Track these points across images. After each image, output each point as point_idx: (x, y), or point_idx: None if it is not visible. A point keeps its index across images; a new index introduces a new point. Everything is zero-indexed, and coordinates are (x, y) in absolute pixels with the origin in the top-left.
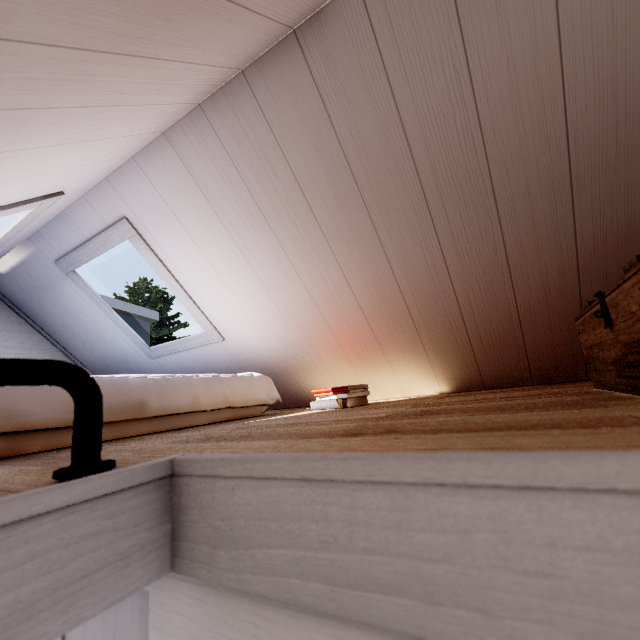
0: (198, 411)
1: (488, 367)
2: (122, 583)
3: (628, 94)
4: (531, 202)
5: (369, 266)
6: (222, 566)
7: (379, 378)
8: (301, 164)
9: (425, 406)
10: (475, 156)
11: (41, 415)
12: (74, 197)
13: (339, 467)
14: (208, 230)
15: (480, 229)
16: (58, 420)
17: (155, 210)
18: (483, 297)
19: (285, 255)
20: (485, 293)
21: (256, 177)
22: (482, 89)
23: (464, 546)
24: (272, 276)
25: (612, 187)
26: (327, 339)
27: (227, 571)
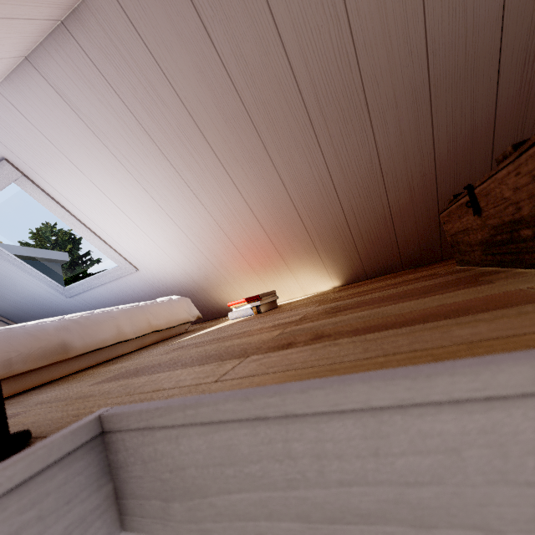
0: (124, 341)
1: (369, 261)
2: None
3: (475, 4)
4: (398, 113)
5: (264, 185)
6: (179, 518)
7: (283, 283)
8: (186, 87)
9: (330, 302)
10: (350, 71)
11: None
12: None
13: (298, 400)
14: (101, 165)
15: (357, 142)
16: None
17: (37, 148)
18: (363, 203)
19: (184, 183)
20: (364, 199)
21: (141, 104)
22: (353, 0)
23: (454, 465)
24: (175, 205)
25: (462, 95)
26: (234, 256)
27: (185, 523)
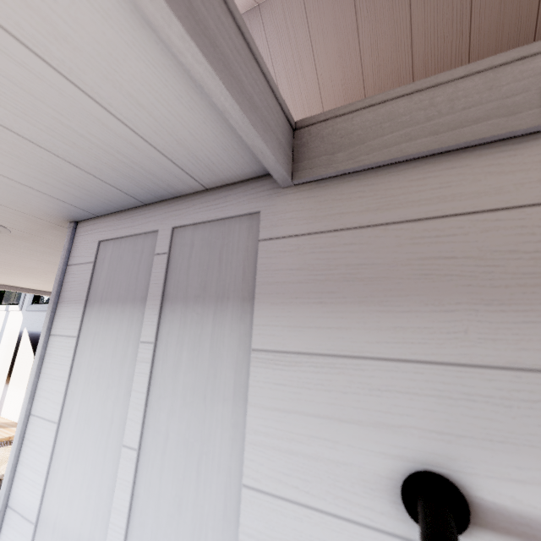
0: None
1: None
2: (278, 154)
3: None
4: None
5: None
6: (340, 161)
7: None
8: (325, 66)
9: None
10: None
11: None
12: None
13: (446, 75)
14: None
15: None
16: None
17: None
18: None
19: None
20: None
21: (286, 74)
22: (477, 21)
23: (538, 81)
24: None
25: None
26: None
27: (344, 161)
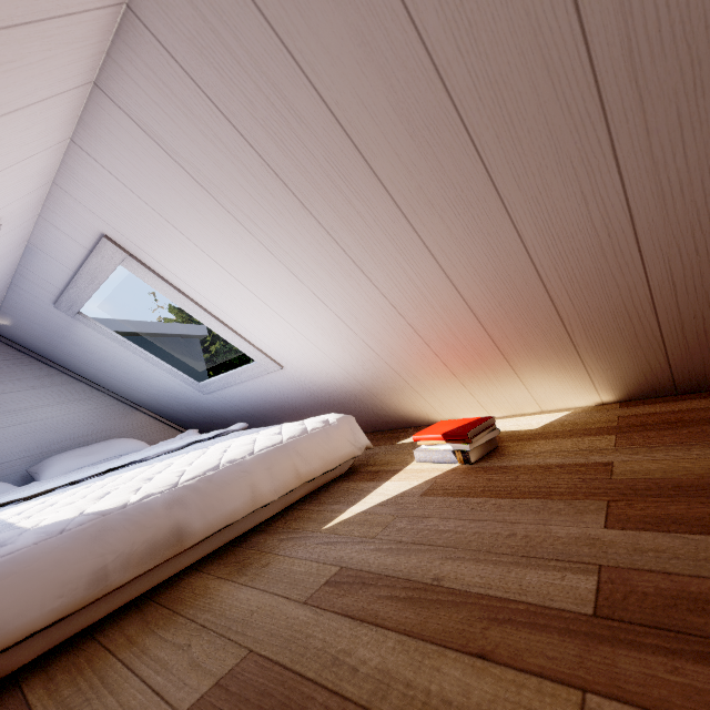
0: (262, 506)
1: (689, 366)
2: None
3: None
4: None
5: (482, 245)
6: None
7: (503, 393)
8: (337, 82)
9: (643, 518)
10: None
11: (18, 618)
12: (28, 221)
13: None
14: (218, 232)
15: None
16: (49, 614)
17: (136, 217)
18: (701, 264)
19: (340, 250)
20: (707, 257)
21: (265, 128)
22: None
23: None
24: (327, 283)
25: None
26: (421, 354)
27: None
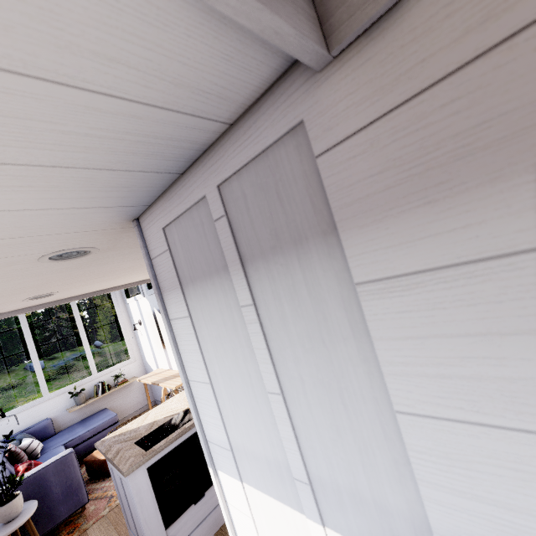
0: None
1: None
2: (298, 22)
3: None
4: None
5: None
6: None
7: None
8: None
9: None
10: None
11: None
12: None
13: None
14: None
15: None
16: None
17: None
18: None
19: None
20: None
21: None
22: None
23: None
24: None
25: None
26: None
27: None
